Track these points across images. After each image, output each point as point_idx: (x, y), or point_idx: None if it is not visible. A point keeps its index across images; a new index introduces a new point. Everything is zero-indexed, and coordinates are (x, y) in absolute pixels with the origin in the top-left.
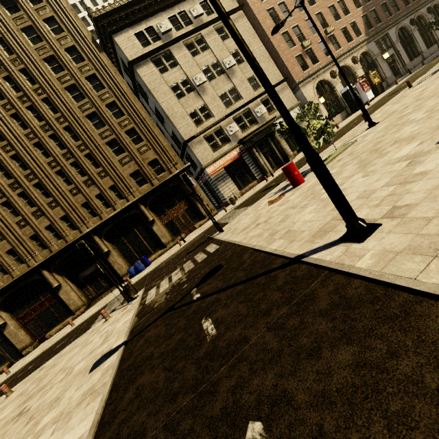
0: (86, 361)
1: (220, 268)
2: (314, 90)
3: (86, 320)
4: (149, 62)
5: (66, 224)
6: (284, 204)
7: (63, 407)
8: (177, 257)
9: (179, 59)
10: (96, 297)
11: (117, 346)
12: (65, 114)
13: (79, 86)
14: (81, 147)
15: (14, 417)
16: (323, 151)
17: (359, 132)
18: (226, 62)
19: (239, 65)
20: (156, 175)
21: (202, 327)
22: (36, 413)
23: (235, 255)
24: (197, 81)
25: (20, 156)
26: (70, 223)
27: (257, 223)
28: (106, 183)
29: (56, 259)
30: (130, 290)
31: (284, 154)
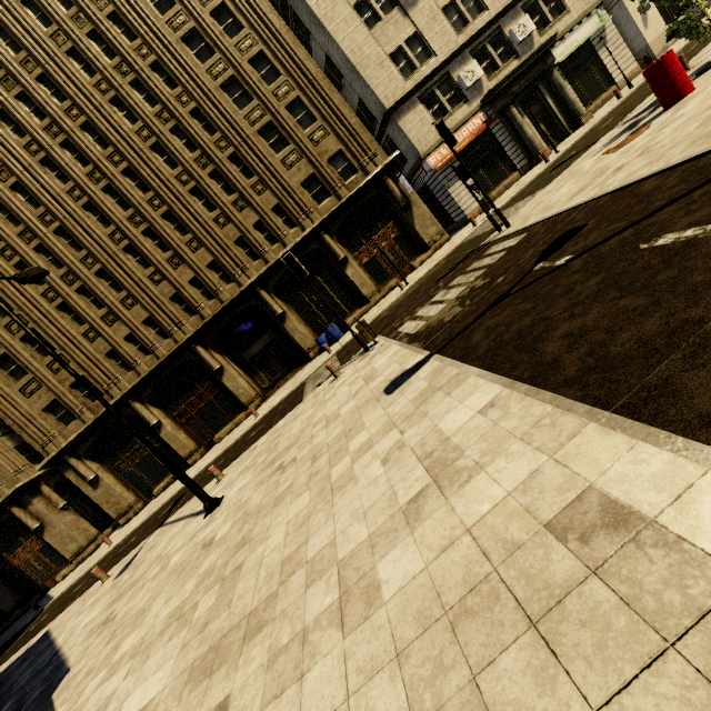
0: (359, 399)
1: (582, 227)
2: None
3: (277, 405)
4: None
5: (217, 275)
6: (672, 123)
7: (381, 422)
8: (413, 295)
9: None
10: (271, 386)
11: (417, 362)
12: (188, 87)
13: (203, 30)
14: (221, 143)
15: (271, 474)
16: (692, 59)
17: None
18: None
19: None
20: (343, 182)
21: (658, 246)
22: (321, 451)
23: (606, 204)
24: None
25: (135, 169)
26: (222, 273)
27: (614, 169)
28: (267, 202)
29: (211, 330)
30: (367, 331)
31: (569, 114)
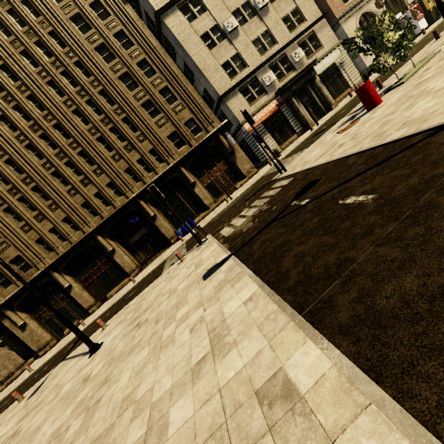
0: (189, 280)
1: (317, 180)
2: (357, 26)
3: (148, 275)
4: (176, 10)
5: (112, 191)
6: (368, 121)
7: (196, 300)
8: (232, 208)
9: (207, 3)
10: (146, 261)
11: (223, 259)
12: (98, 77)
13: (108, 45)
14: (118, 111)
15: (132, 329)
16: (385, 81)
17: (435, 48)
18: (258, 1)
19: (272, 4)
20: (193, 136)
21: (346, 203)
22: (162, 316)
23: (331, 168)
24: (229, 27)
25: (61, 124)
26: (116, 189)
27: (339, 145)
28: (145, 147)
29: (107, 225)
30: (201, 232)
31: (325, 103)
